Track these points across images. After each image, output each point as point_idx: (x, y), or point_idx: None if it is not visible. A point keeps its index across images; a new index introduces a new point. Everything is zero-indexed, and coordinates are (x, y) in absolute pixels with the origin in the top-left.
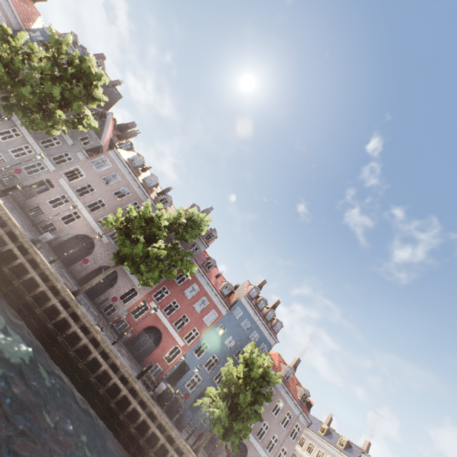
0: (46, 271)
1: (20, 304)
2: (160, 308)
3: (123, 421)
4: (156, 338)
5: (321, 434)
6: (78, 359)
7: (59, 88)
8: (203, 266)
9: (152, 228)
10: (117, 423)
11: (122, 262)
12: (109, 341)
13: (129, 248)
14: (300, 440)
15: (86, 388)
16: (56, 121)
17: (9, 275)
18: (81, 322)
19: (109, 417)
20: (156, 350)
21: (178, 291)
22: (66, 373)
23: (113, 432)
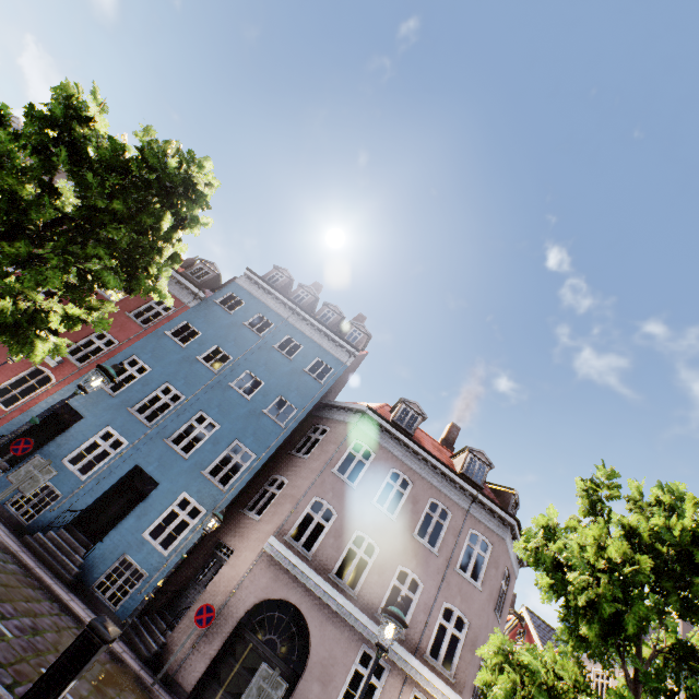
0: None
1: None
2: None
3: None
4: None
5: None
6: None
7: None
8: None
9: None
10: None
11: None
12: None
13: None
14: None
15: None
16: None
17: None
18: None
19: None
20: None
21: None
22: None
23: None
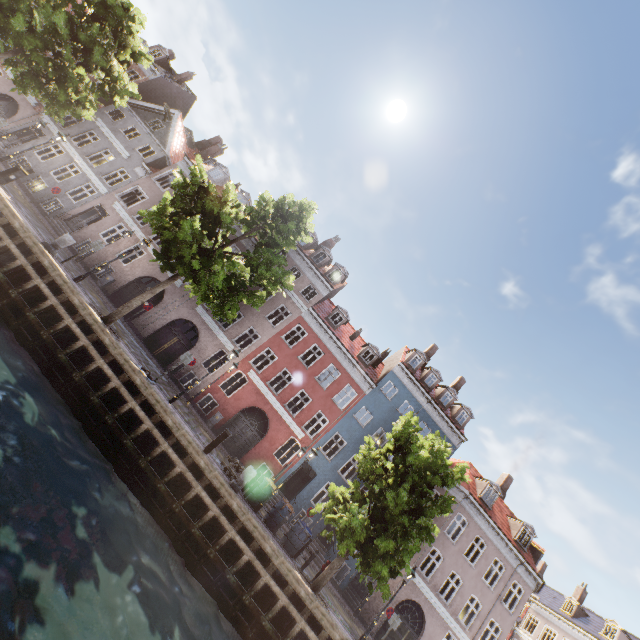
0: (57, 279)
1: (20, 325)
2: (263, 381)
3: (179, 515)
4: (260, 425)
5: (567, 615)
6: (106, 410)
7: (63, 14)
8: (328, 320)
9: (204, 195)
10: (172, 518)
11: (172, 269)
12: (164, 398)
13: (171, 232)
14: (527, 623)
15: (121, 457)
16: (74, 81)
17: (4, 283)
18: (109, 355)
19: (158, 507)
20: (262, 444)
21: (289, 356)
22: (87, 431)
23: (164, 531)
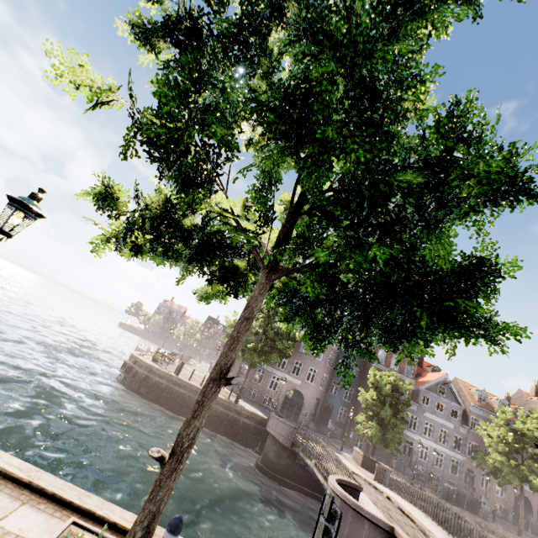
0: None
1: None
2: None
3: None
4: None
5: None
6: None
7: None
8: None
9: None
10: None
11: None
12: None
13: None
14: None
15: None
16: None
17: None
18: None
19: None
20: None
21: None
22: None
23: None
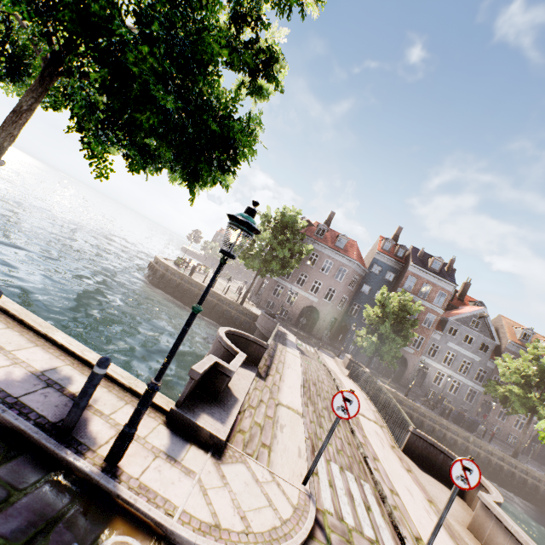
0: None
1: None
2: None
3: None
4: None
5: None
6: None
7: None
8: None
9: None
10: None
11: None
12: None
13: None
14: None
15: None
16: None
17: None
18: None
19: None
20: None
21: None
22: None
23: None
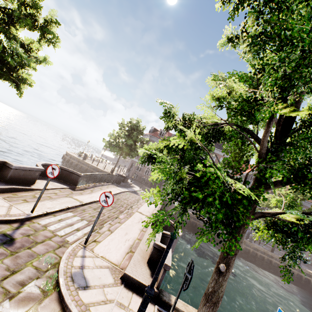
0: None
1: None
2: None
3: None
4: None
5: None
6: None
7: None
8: None
9: None
10: None
11: None
12: None
13: None
14: None
15: None
16: None
17: None
18: None
19: None
20: None
21: None
22: None
23: None
